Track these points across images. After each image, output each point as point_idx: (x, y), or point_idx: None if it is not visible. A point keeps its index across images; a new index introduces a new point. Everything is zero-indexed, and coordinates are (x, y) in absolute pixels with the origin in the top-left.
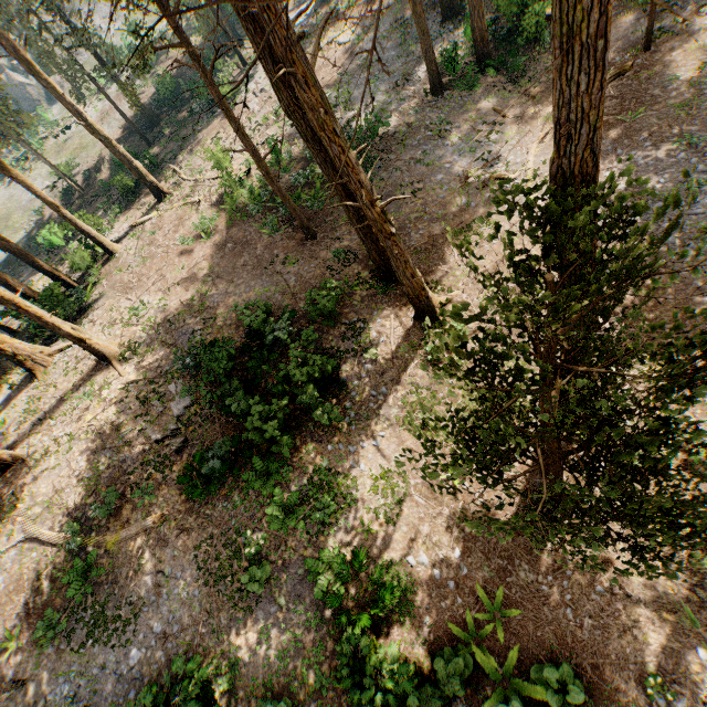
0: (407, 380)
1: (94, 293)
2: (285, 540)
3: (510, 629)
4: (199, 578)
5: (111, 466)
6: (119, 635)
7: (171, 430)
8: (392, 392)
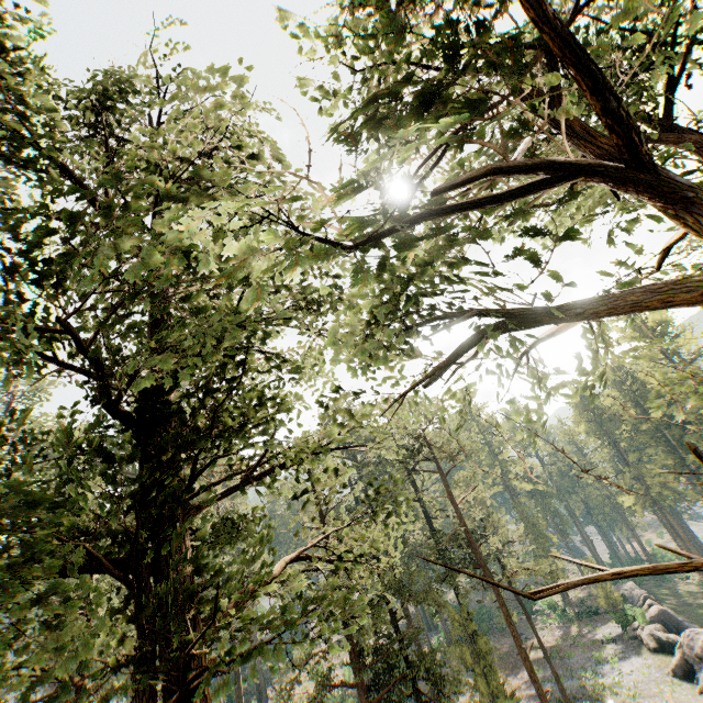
0: None
1: None
2: None
3: None
4: None
5: None
6: None
7: None
8: None
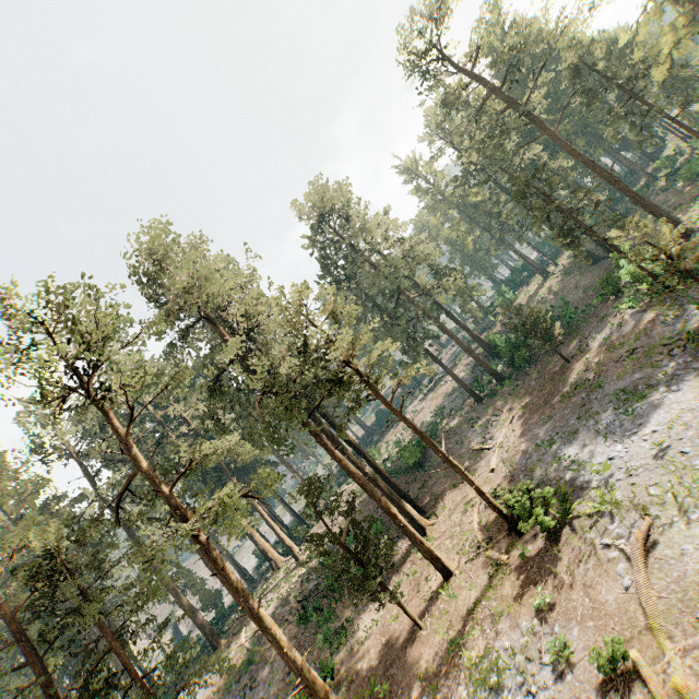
0: (402, 570)
1: (311, 530)
2: (320, 655)
3: (375, 698)
4: (283, 670)
5: (278, 614)
6: (248, 693)
7: (304, 595)
8: (393, 577)
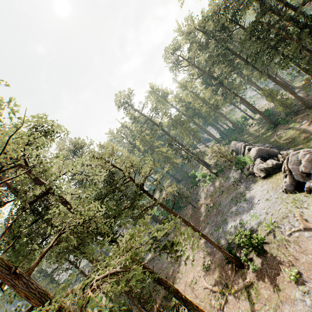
0: None
1: None
2: None
3: None
4: None
5: None
6: None
7: None
8: None
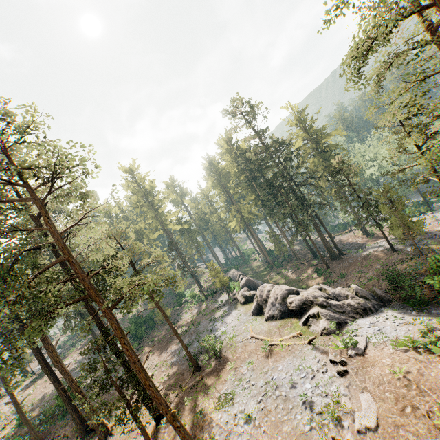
0: None
1: None
2: None
3: None
4: None
5: None
6: None
7: None
8: None
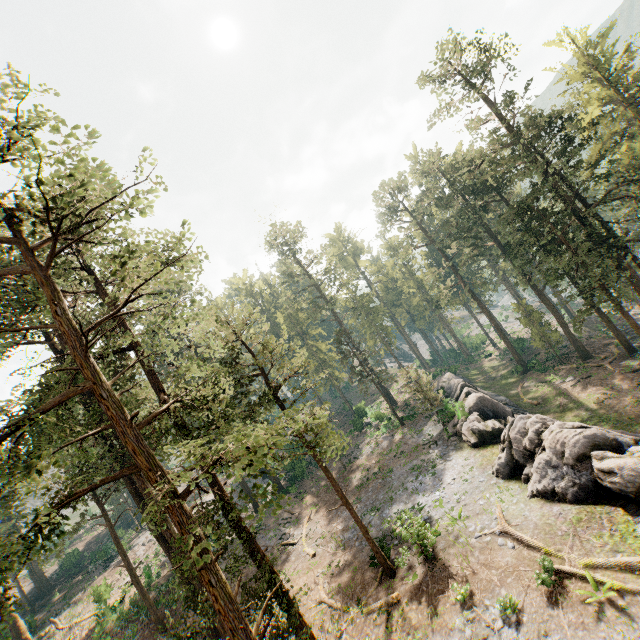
0: None
1: None
2: None
3: None
4: None
5: None
6: None
7: None
8: None
